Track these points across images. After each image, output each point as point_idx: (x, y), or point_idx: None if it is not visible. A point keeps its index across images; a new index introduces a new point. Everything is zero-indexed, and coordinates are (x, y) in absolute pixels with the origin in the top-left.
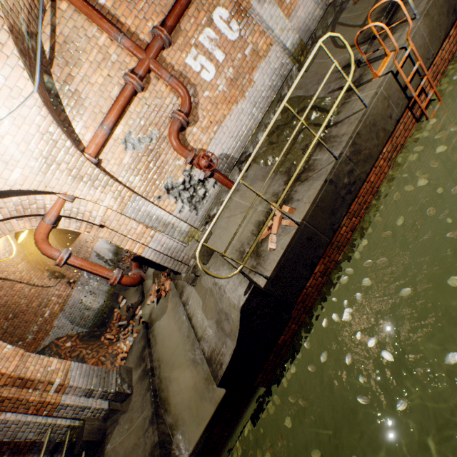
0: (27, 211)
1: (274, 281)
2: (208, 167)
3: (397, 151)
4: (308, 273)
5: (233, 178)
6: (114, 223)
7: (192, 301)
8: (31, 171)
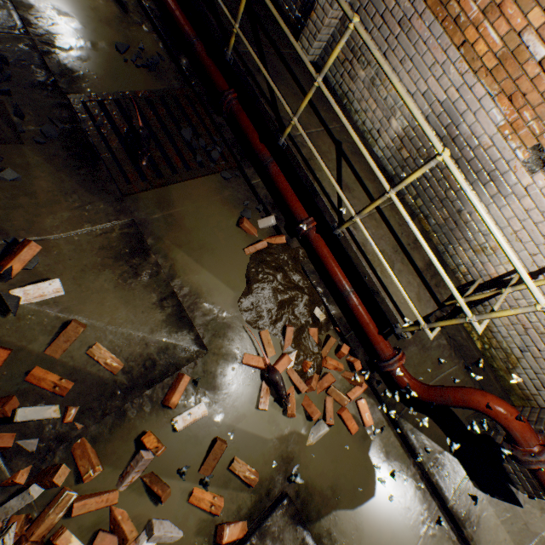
0: None
1: None
2: None
3: None
4: None
5: None
6: None
7: (485, 526)
8: None
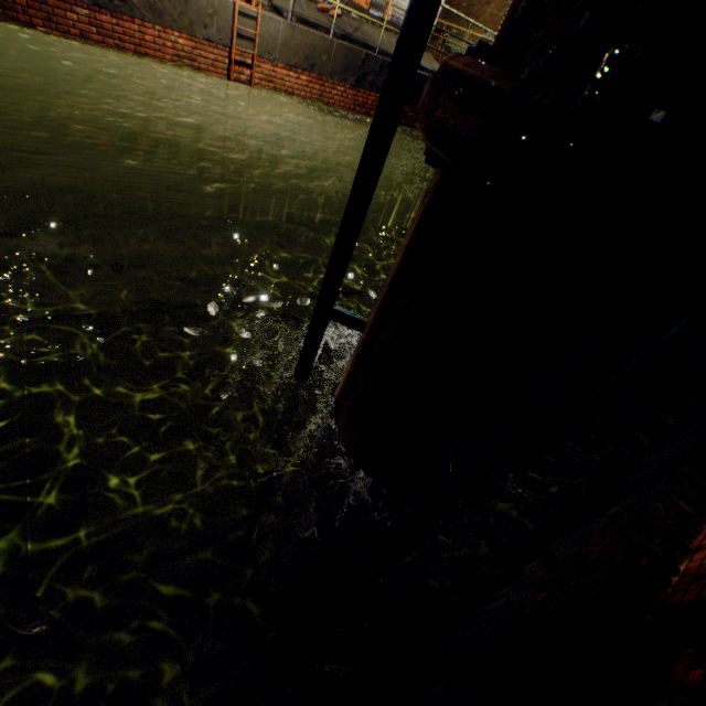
0: None
1: None
2: None
3: (193, 66)
4: None
5: None
6: None
7: None
8: None
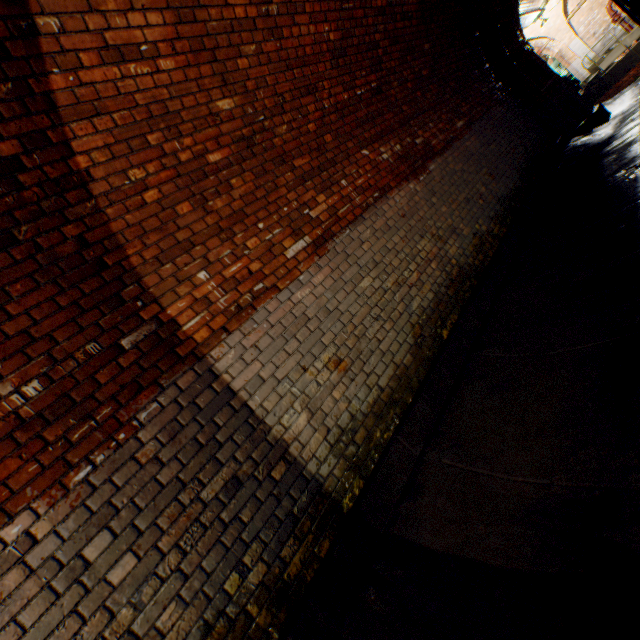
0: (536, 46)
1: (605, 75)
2: (616, 22)
3: None
4: (624, 74)
5: (633, 27)
6: (562, 52)
7: None
8: (546, 30)
